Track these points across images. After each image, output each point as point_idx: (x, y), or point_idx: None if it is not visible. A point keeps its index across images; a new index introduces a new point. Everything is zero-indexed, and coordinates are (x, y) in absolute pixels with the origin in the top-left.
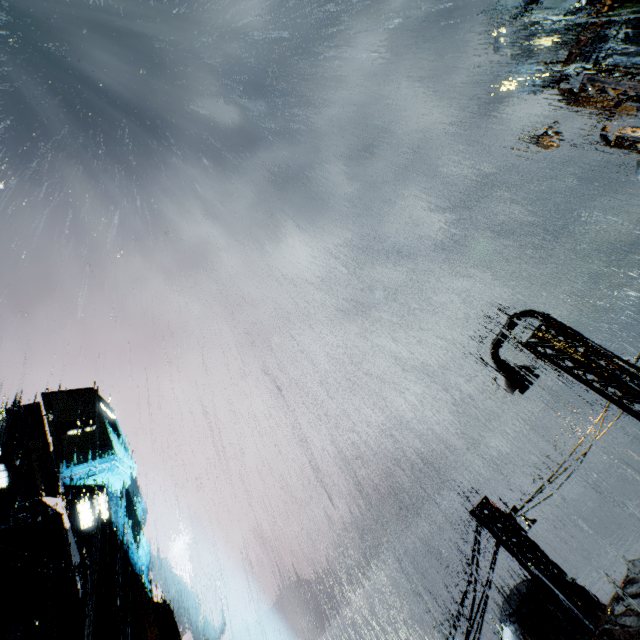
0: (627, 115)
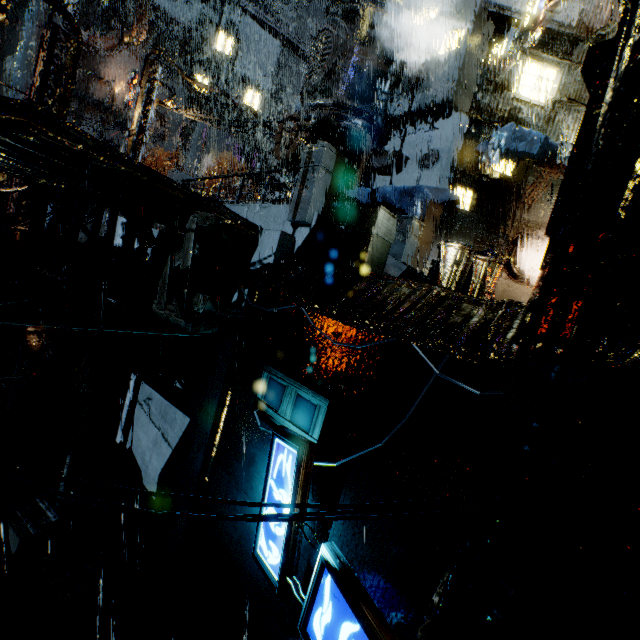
0: (138, 84)
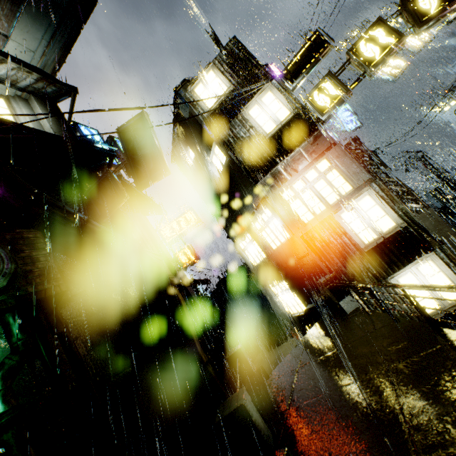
0: None
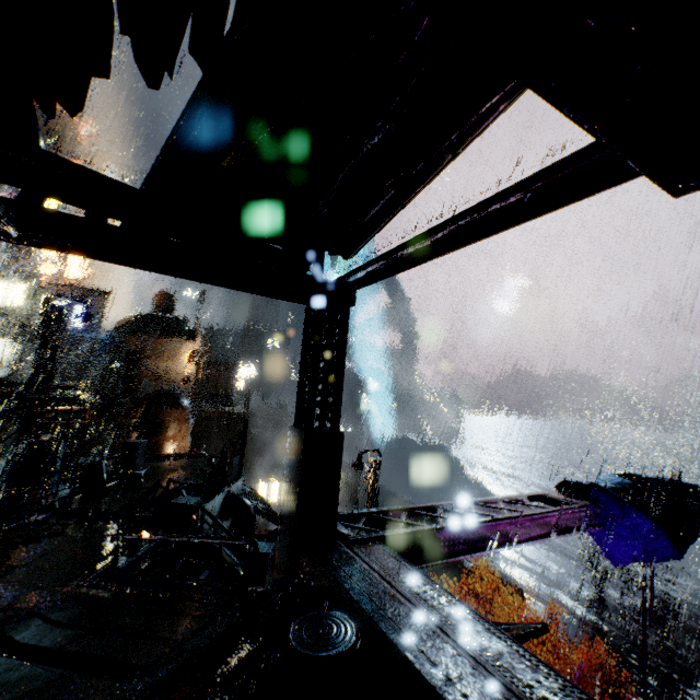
0: None
